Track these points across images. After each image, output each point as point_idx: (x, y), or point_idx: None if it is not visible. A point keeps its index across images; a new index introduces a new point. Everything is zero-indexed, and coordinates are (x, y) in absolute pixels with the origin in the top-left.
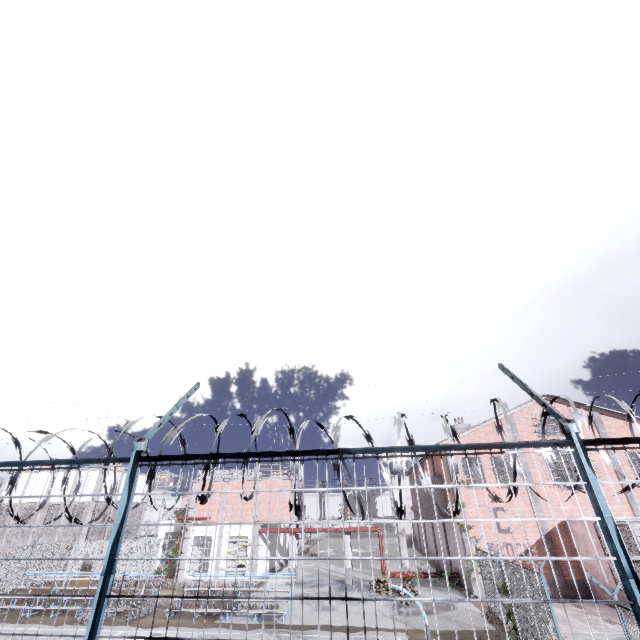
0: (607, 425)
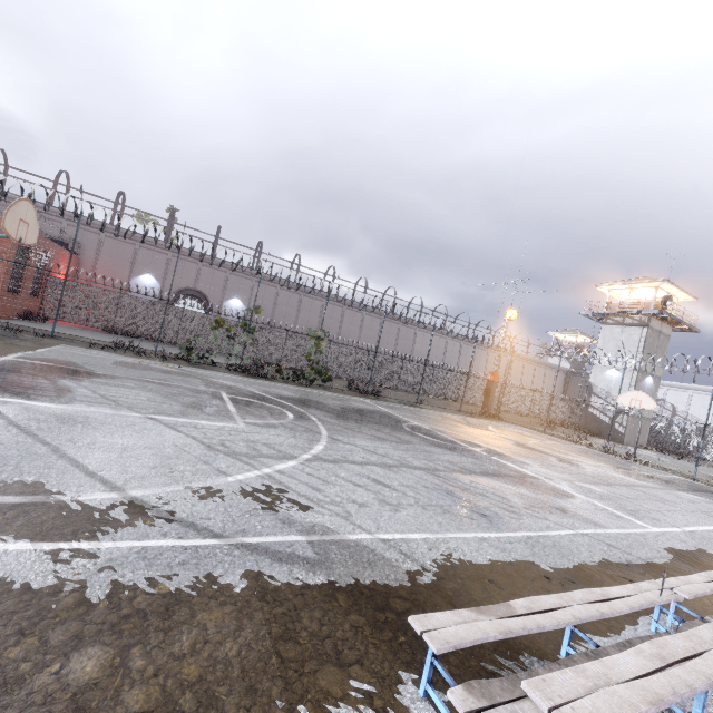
0: None
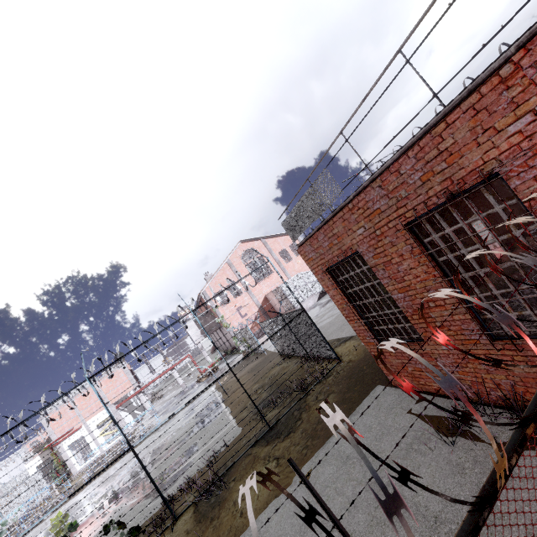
0: (269, 243)
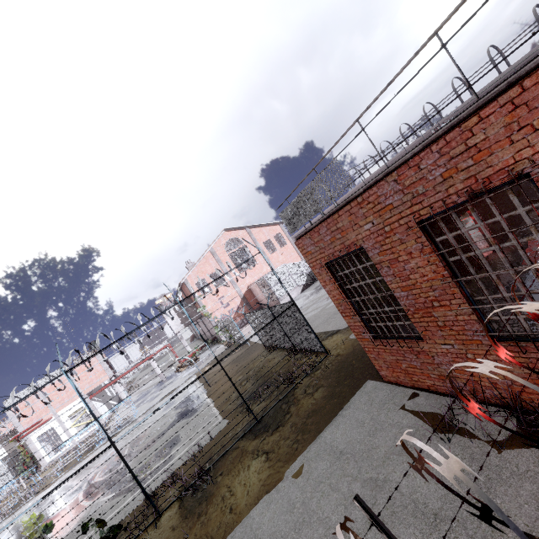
0: (254, 233)
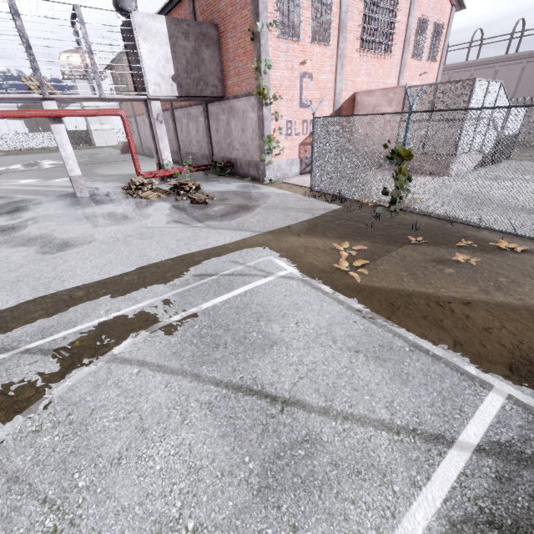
0: None
